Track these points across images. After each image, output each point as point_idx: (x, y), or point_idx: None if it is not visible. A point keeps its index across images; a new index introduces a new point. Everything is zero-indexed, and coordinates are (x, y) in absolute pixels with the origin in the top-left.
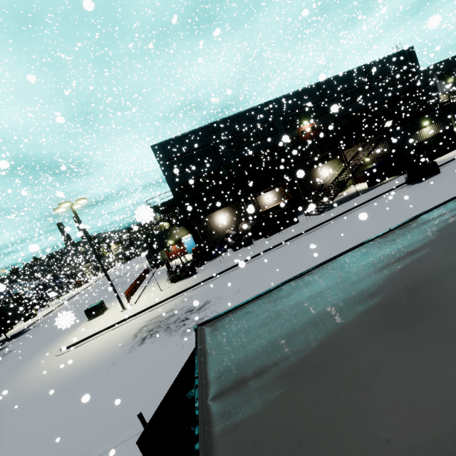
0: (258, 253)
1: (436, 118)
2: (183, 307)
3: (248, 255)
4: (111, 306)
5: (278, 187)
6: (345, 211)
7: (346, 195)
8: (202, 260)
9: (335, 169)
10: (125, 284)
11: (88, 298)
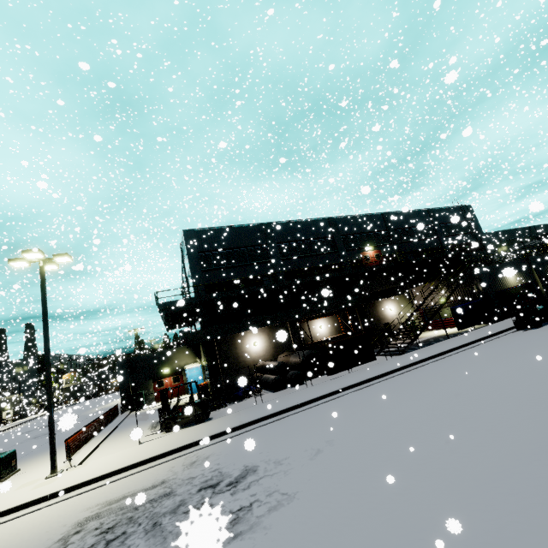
0: (326, 393)
1: (518, 267)
2: (191, 477)
3: (307, 395)
4: (27, 466)
5: (337, 313)
6: (445, 350)
7: (425, 339)
8: (219, 400)
9: (403, 307)
10: (68, 431)
11: None
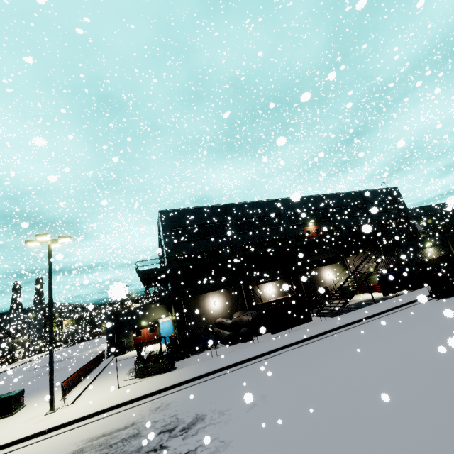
0: (267, 350)
1: (436, 242)
2: (154, 421)
3: (252, 352)
4: (32, 402)
5: (282, 278)
6: (369, 315)
7: (356, 302)
8: (184, 351)
9: (339, 273)
10: (65, 371)
11: (2, 385)
